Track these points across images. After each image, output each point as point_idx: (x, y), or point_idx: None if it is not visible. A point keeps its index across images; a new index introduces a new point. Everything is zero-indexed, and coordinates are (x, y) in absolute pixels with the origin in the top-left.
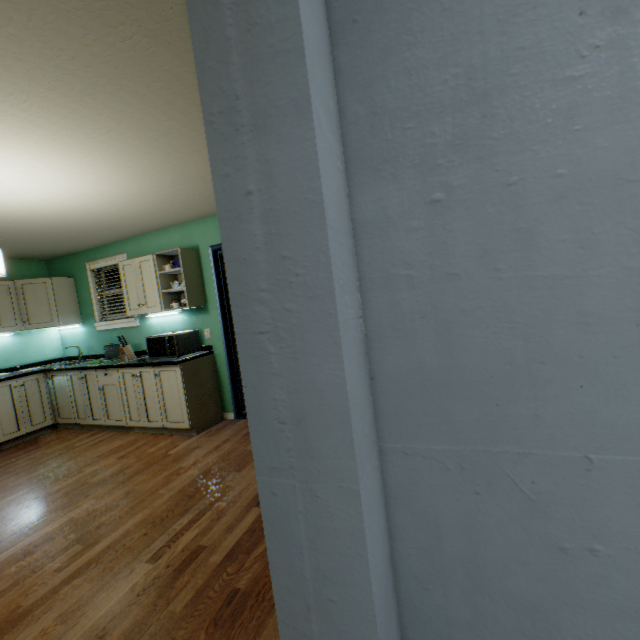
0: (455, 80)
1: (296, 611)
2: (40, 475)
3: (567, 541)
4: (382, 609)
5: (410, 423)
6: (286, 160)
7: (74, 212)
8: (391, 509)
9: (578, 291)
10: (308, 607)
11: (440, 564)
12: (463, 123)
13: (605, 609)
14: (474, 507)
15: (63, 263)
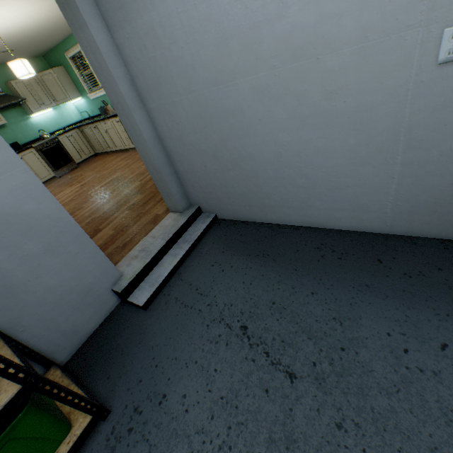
0: (117, 0)
1: (137, 146)
2: (98, 171)
3: (178, 121)
4: (151, 142)
5: (148, 101)
6: (89, 38)
7: (42, 22)
8: (153, 124)
9: (157, 60)
10: (138, 144)
11: (165, 135)
12: (123, 14)
13: (187, 134)
14: (164, 119)
15: (52, 56)
